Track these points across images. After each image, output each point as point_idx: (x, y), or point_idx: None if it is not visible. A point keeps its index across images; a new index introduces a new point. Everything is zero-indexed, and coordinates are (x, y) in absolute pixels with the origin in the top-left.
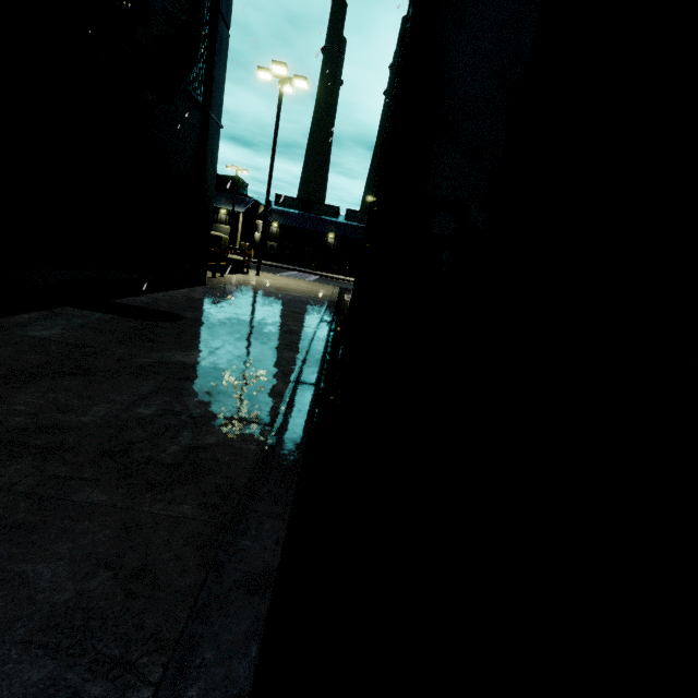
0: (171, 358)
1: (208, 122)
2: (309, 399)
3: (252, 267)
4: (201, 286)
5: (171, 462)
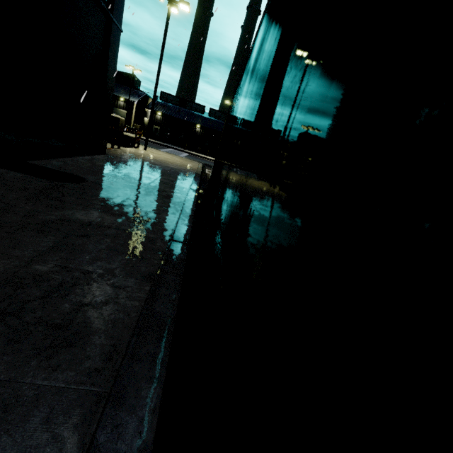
0: (72, 216)
1: (111, 25)
2: (181, 257)
3: (141, 143)
4: (102, 154)
5: (61, 323)
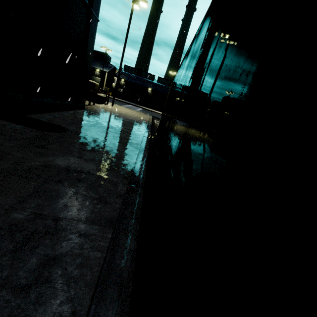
0: (52, 162)
1: (91, 16)
2: (138, 200)
3: (110, 100)
4: (81, 109)
5: (25, 283)
